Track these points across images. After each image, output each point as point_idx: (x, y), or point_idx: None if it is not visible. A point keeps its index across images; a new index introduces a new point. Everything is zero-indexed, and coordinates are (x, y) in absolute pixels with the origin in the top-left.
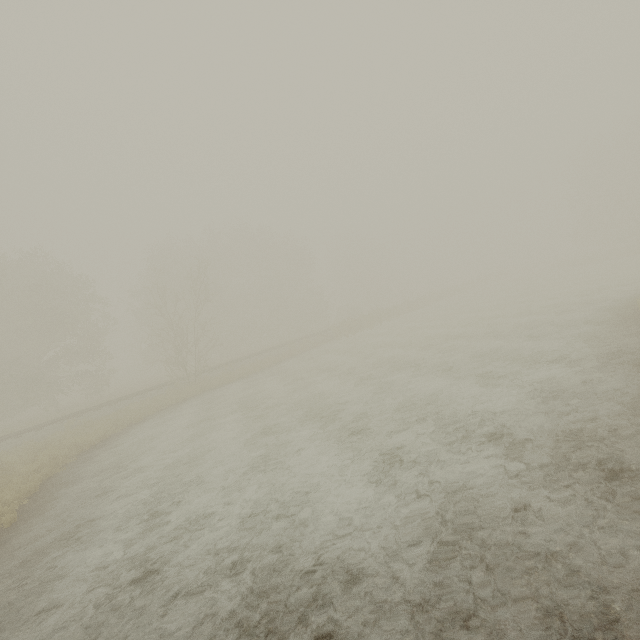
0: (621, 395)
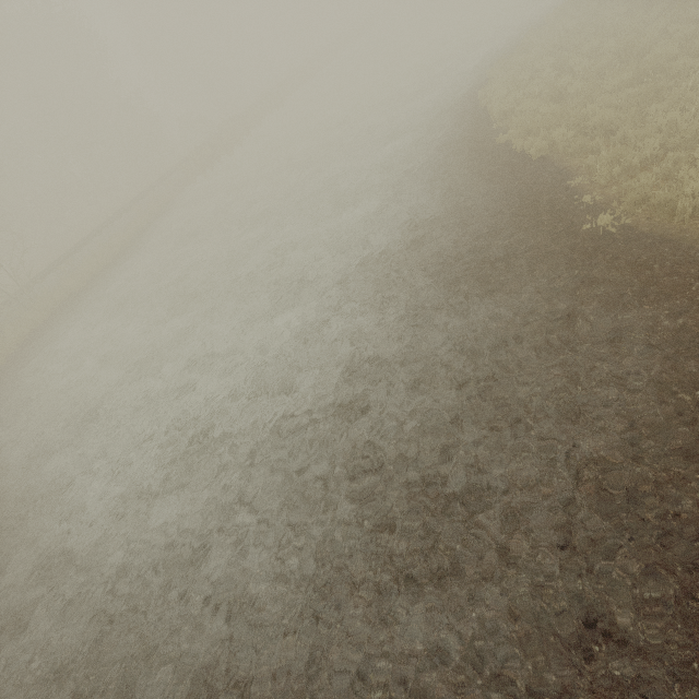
0: (437, 247)
